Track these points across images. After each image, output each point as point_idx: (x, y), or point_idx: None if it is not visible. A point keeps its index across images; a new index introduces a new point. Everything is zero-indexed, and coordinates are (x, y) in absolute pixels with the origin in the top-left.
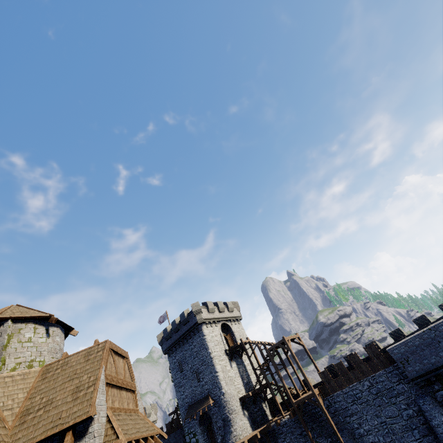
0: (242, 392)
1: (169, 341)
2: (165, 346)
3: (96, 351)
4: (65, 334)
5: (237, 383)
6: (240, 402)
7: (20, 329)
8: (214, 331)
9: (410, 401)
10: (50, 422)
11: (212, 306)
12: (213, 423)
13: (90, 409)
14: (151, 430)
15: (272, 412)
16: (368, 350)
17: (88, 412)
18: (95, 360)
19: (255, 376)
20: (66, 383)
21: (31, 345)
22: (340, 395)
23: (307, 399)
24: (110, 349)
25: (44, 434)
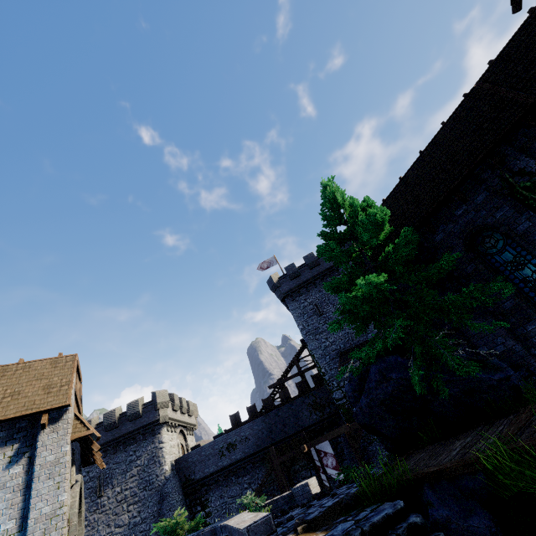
0: None
1: (295, 280)
2: (286, 287)
3: None
4: None
5: None
6: None
7: None
8: None
9: None
10: None
11: None
12: None
13: None
14: None
15: None
16: None
17: None
18: None
19: None
20: None
21: None
22: None
23: None
24: None
25: None
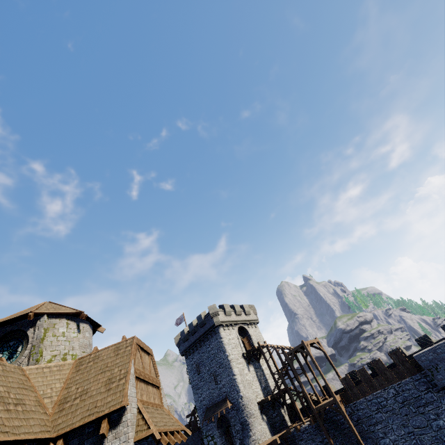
0: (260, 396)
1: (186, 343)
2: (182, 348)
3: (125, 347)
4: (93, 331)
5: (255, 387)
6: (258, 406)
7: (54, 324)
8: (231, 334)
9: (439, 411)
10: (87, 410)
11: (228, 309)
12: (231, 426)
13: (123, 399)
14: (176, 426)
15: (291, 417)
16: (393, 356)
17: (121, 402)
18: (124, 354)
19: (273, 381)
20: (99, 375)
21: (64, 339)
22: (363, 402)
23: (328, 405)
24: (137, 345)
25: (82, 421)
